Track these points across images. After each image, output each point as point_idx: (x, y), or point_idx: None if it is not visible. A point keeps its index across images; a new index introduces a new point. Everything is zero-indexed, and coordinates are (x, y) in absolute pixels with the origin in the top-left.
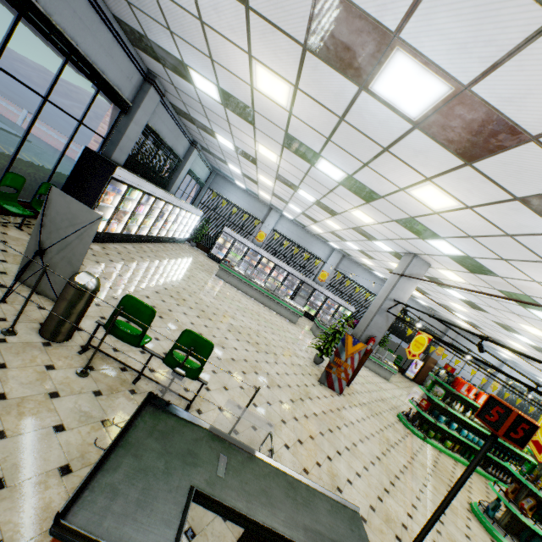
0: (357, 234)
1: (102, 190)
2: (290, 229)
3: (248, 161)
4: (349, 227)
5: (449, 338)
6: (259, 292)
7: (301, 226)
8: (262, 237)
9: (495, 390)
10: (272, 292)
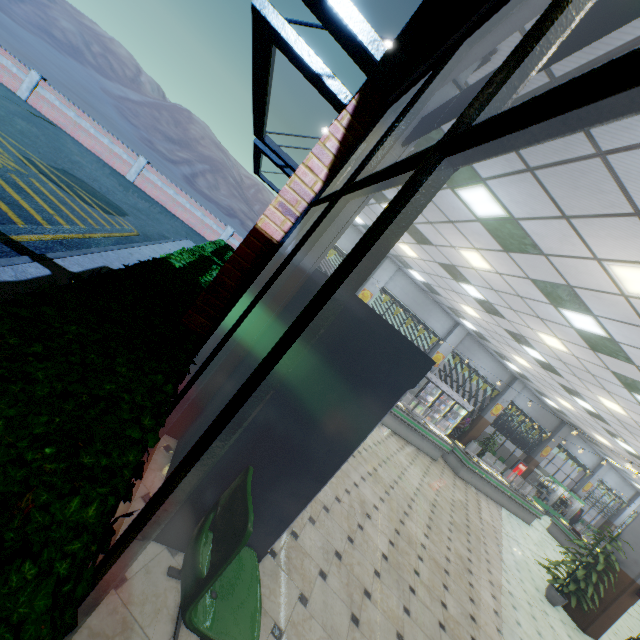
0: (609, 375)
1: (366, 431)
2: (406, 289)
3: (492, 238)
4: (607, 368)
5: (558, 438)
6: (396, 417)
7: (422, 288)
8: (365, 298)
9: (586, 492)
10: (415, 419)
